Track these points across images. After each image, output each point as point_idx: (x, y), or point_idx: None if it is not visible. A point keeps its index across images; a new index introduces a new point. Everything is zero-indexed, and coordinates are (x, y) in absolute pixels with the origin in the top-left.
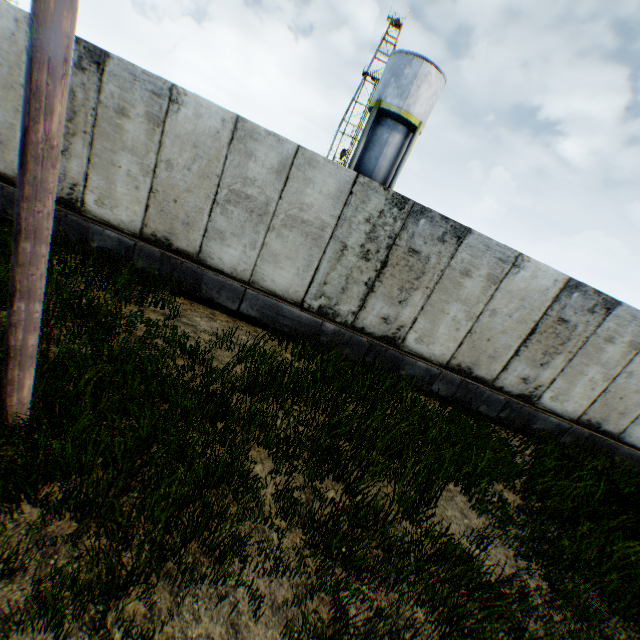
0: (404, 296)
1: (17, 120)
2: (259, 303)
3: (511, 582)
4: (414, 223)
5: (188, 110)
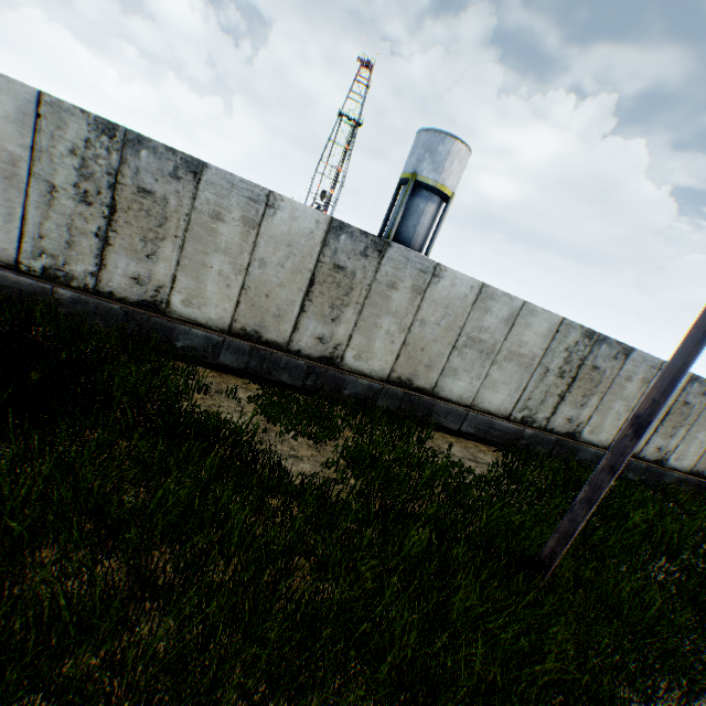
0: (584, 401)
1: (297, 297)
2: (477, 421)
3: None
4: (597, 348)
5: (446, 281)
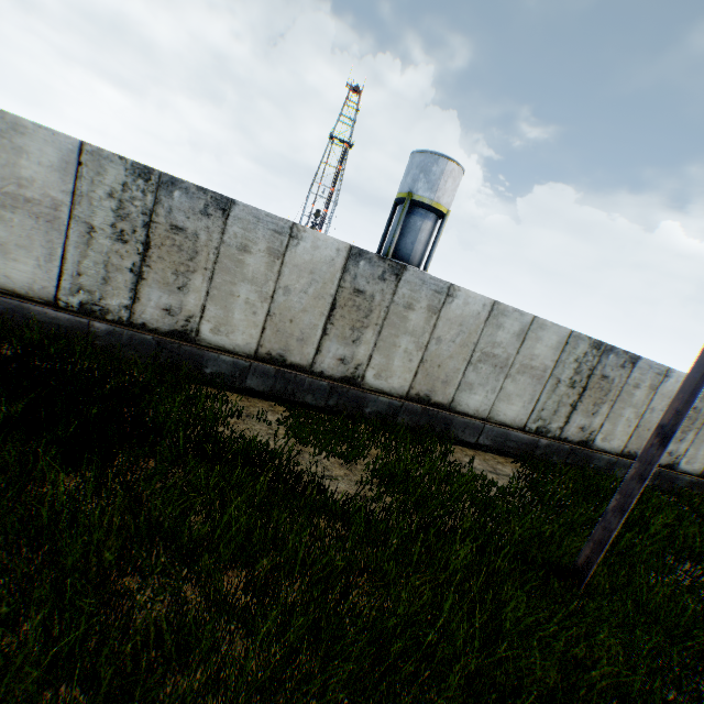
0: (595, 409)
1: (319, 321)
2: (493, 434)
3: None
4: (605, 358)
5: (459, 300)
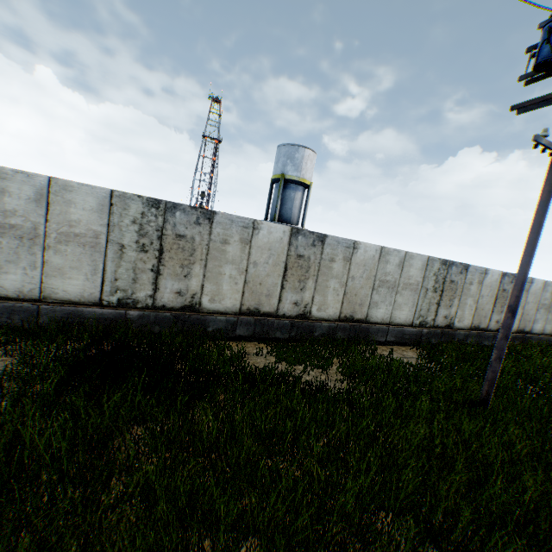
0: (450, 303)
1: (278, 280)
2: (395, 332)
3: None
4: (450, 269)
5: (361, 250)
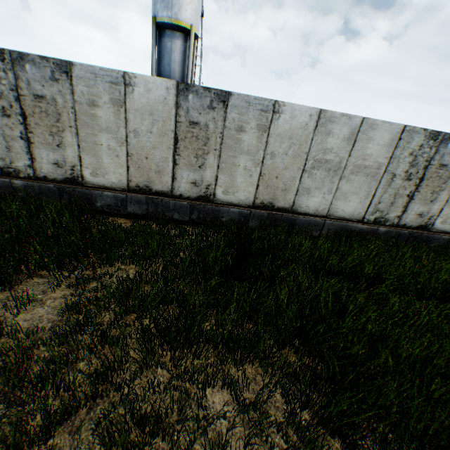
0: (59, 140)
1: None
2: None
3: (16, 334)
4: (23, 71)
5: None
